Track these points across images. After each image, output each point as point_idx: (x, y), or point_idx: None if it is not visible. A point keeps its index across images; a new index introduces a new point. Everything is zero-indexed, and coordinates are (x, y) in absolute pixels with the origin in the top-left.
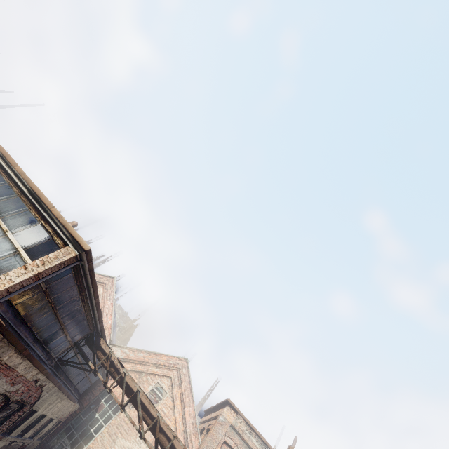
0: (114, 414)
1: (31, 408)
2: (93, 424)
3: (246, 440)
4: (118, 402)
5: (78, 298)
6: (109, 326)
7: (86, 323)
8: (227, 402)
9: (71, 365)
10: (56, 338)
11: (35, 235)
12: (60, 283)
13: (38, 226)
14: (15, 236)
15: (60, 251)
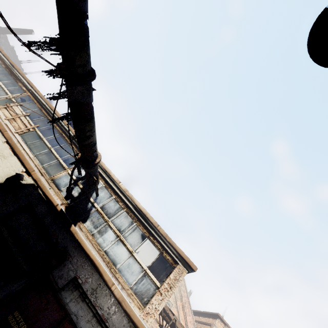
0: None
1: None
2: None
3: None
4: None
5: None
6: None
7: None
8: (217, 315)
9: None
10: None
11: (151, 253)
12: None
13: (149, 242)
14: (139, 256)
15: (176, 271)
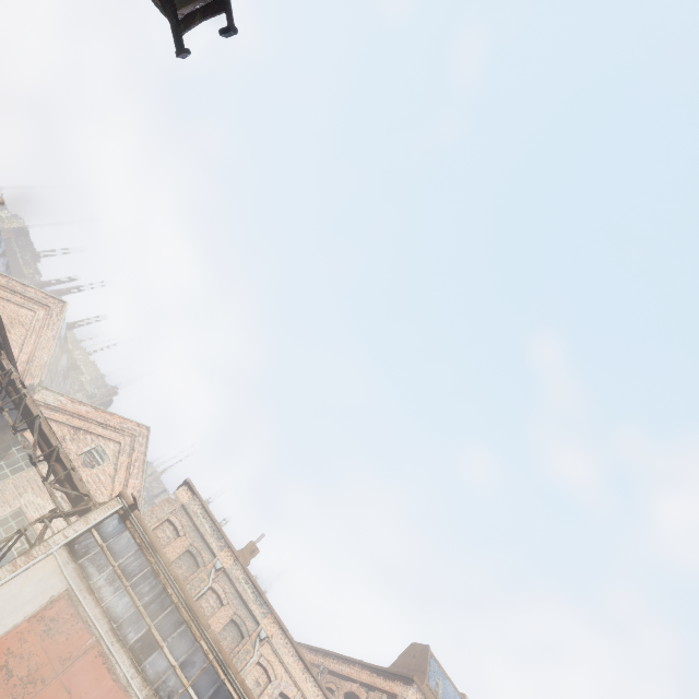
0: (27, 467)
1: None
2: None
3: (197, 523)
4: (11, 423)
5: None
6: (43, 363)
7: None
8: (186, 482)
9: None
10: None
11: None
12: None
13: None
14: None
15: None
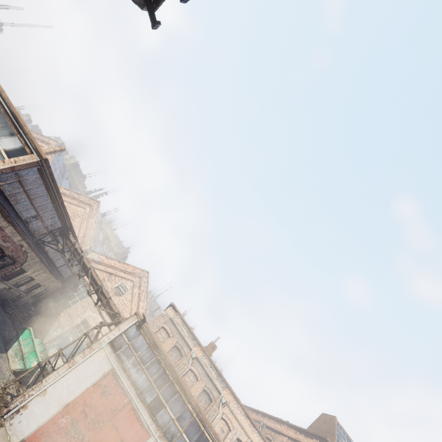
0: (87, 296)
1: (21, 267)
2: (72, 298)
3: (179, 329)
4: (77, 272)
5: (47, 195)
6: (90, 237)
7: (58, 218)
8: (171, 304)
9: (49, 246)
10: (34, 221)
11: (13, 143)
12: (30, 179)
13: (15, 138)
14: None
15: (27, 156)
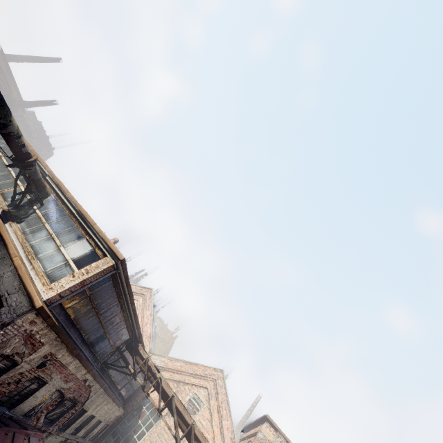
0: (154, 422)
1: (82, 407)
2: (136, 430)
3: None
4: (156, 406)
5: (118, 304)
6: (148, 335)
7: (126, 329)
8: (266, 418)
9: (114, 368)
10: (100, 341)
11: (81, 248)
12: (102, 290)
13: (83, 241)
14: (66, 250)
15: (100, 261)
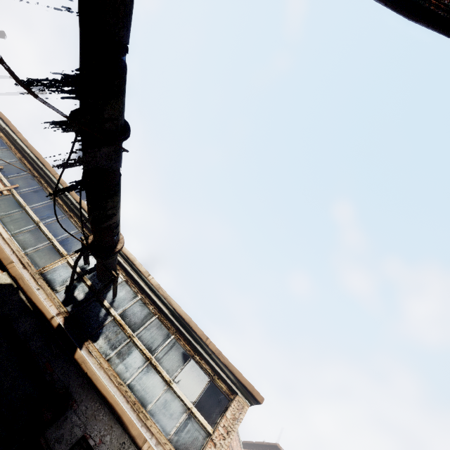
0: None
1: None
2: None
3: None
4: None
5: None
6: None
7: None
8: (276, 447)
9: None
10: None
11: (197, 380)
12: None
13: (194, 364)
14: (181, 388)
15: (234, 406)
